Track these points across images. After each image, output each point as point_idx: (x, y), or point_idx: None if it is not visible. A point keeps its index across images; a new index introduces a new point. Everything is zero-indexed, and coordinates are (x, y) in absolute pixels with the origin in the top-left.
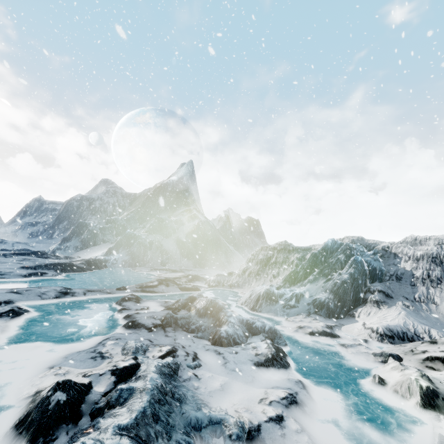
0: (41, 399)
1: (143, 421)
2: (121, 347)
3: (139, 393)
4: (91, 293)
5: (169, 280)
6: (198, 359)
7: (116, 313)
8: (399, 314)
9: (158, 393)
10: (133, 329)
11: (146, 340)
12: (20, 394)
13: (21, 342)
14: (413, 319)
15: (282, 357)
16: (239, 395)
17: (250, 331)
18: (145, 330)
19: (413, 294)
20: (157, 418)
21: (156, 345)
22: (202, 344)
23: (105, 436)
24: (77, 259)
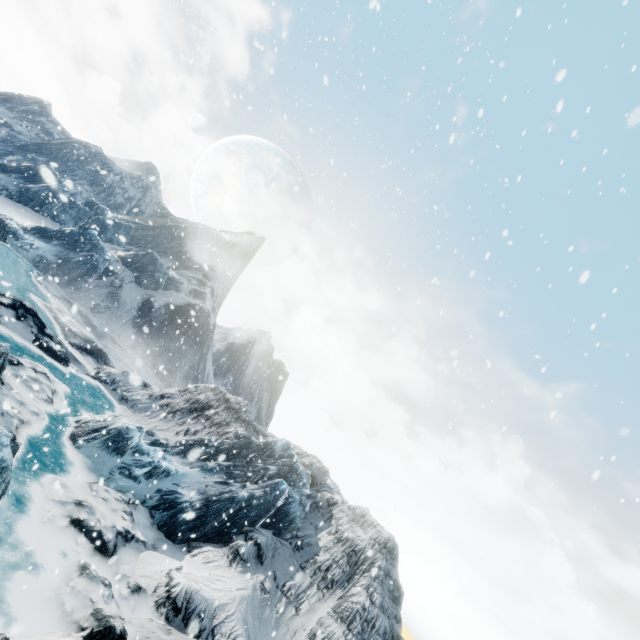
0: None
1: None
2: None
3: None
4: None
5: (36, 316)
6: None
7: None
8: (238, 590)
9: None
10: None
11: None
12: None
13: None
14: (243, 608)
15: None
16: None
17: None
18: None
19: (289, 578)
20: None
21: None
22: None
23: None
24: None
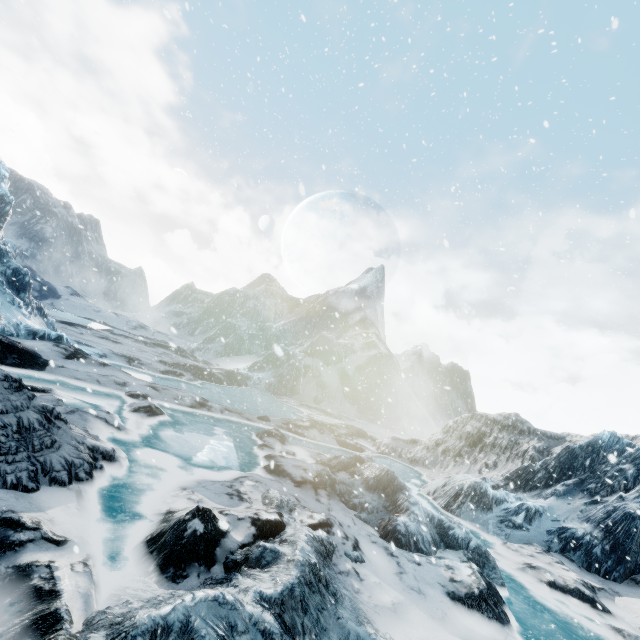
0: (178, 520)
1: (289, 602)
2: (261, 494)
3: (286, 562)
4: (228, 412)
5: (325, 425)
6: (359, 549)
7: (256, 448)
8: None
9: (310, 573)
10: (276, 475)
11: (292, 496)
12: (151, 507)
13: (153, 447)
14: None
15: (497, 602)
16: (421, 631)
17: (443, 539)
18: (291, 482)
19: None
20: (306, 607)
21: (305, 507)
22: (367, 531)
23: (244, 598)
24: (215, 366)
